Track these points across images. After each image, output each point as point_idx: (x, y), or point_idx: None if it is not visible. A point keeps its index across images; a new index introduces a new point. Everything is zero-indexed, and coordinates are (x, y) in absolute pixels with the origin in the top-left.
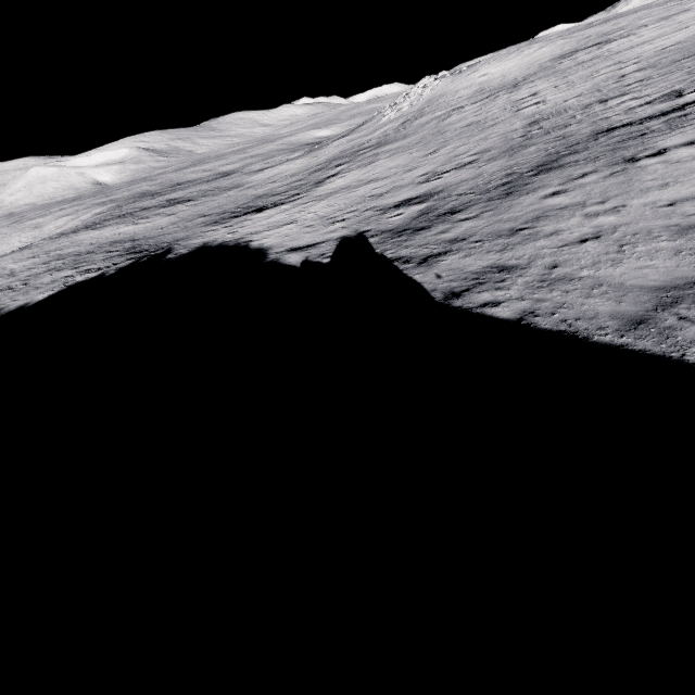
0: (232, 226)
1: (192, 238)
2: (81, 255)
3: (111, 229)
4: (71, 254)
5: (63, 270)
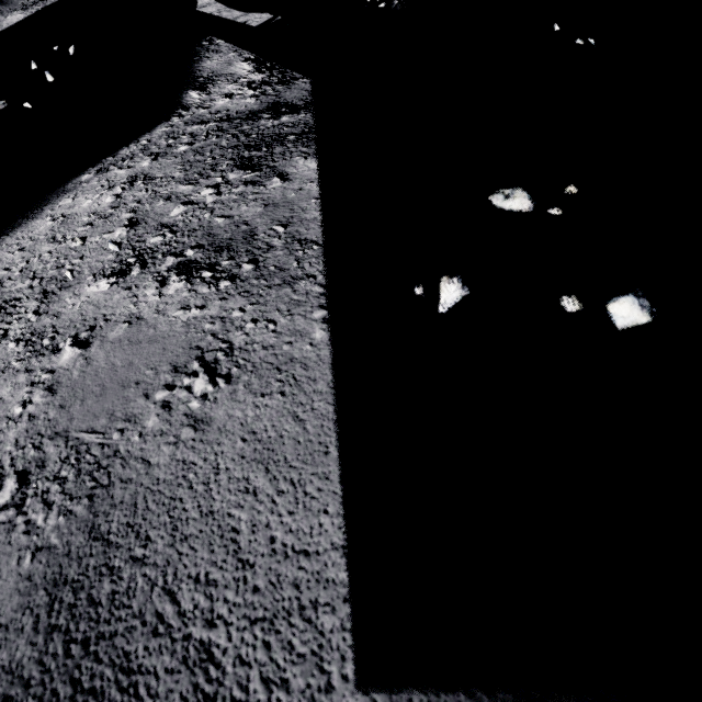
0: None
1: None
2: None
3: None
4: None
5: None
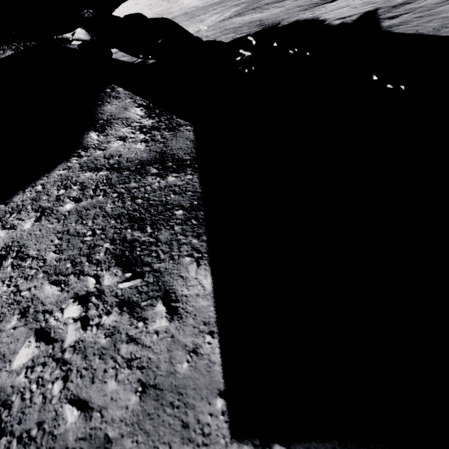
0: (314, 11)
1: (291, 18)
2: (236, 28)
3: (249, 16)
4: (231, 28)
5: (230, 34)
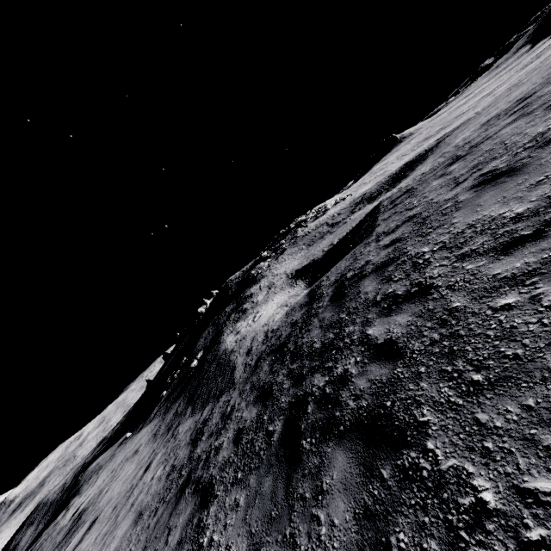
0: None
1: None
2: None
3: None
4: None
5: None
